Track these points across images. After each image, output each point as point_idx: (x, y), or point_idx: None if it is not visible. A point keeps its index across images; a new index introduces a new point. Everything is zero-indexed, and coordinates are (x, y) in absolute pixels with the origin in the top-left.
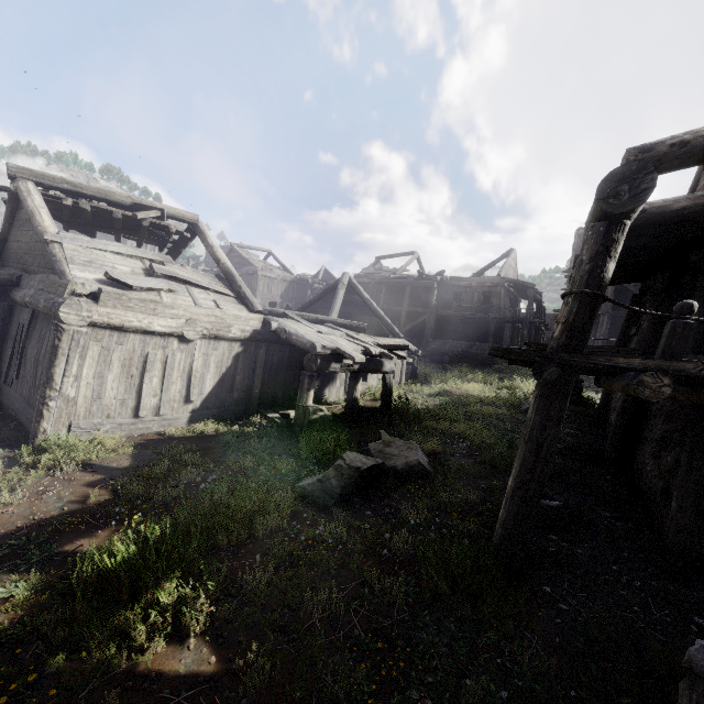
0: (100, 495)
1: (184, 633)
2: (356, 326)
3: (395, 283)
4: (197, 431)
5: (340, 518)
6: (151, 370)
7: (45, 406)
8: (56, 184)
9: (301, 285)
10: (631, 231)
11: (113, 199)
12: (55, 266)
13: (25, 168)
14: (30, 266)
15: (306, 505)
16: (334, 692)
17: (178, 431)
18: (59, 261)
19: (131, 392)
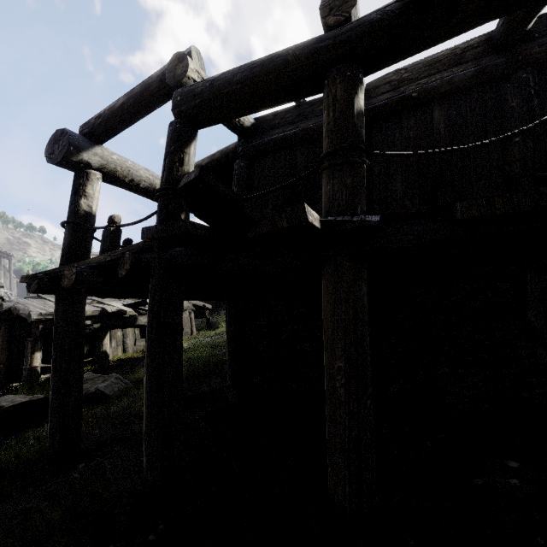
0: None
1: None
2: None
3: None
4: None
5: None
6: None
7: None
8: None
9: None
10: None
11: None
12: None
13: None
14: None
15: None
16: None
17: None
18: None
19: None
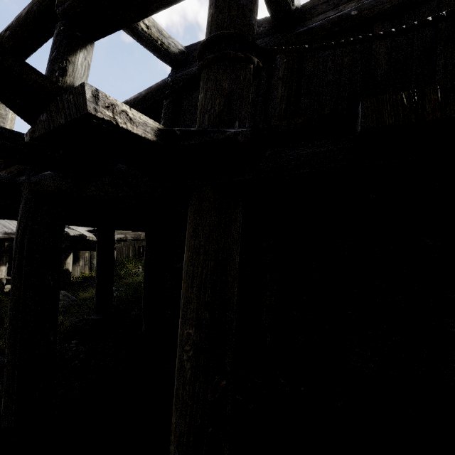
0: None
1: None
2: None
3: None
4: None
5: None
6: None
7: None
8: None
9: None
10: None
11: None
12: None
13: None
14: None
15: None
16: None
17: None
18: None
19: None
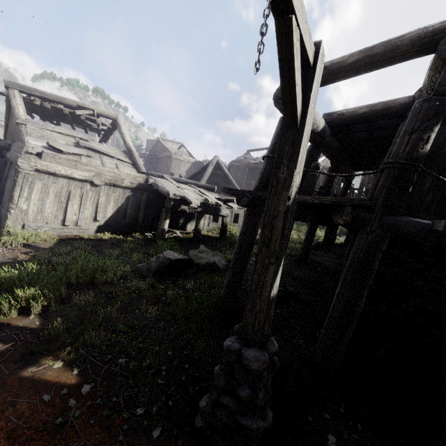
0: (26, 257)
1: (30, 312)
2: (209, 187)
3: (254, 166)
4: (97, 236)
5: (150, 282)
6: (73, 199)
7: (9, 212)
8: (32, 92)
9: (200, 166)
10: (340, 127)
11: (65, 103)
12: (20, 137)
13: (14, 82)
14: (15, 139)
15: (135, 274)
16: (88, 342)
17: (87, 235)
18: (23, 134)
19: (61, 211)
